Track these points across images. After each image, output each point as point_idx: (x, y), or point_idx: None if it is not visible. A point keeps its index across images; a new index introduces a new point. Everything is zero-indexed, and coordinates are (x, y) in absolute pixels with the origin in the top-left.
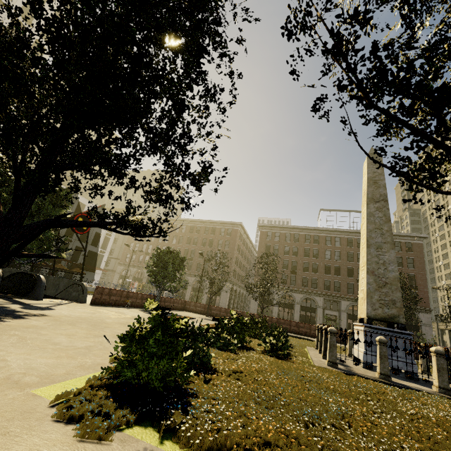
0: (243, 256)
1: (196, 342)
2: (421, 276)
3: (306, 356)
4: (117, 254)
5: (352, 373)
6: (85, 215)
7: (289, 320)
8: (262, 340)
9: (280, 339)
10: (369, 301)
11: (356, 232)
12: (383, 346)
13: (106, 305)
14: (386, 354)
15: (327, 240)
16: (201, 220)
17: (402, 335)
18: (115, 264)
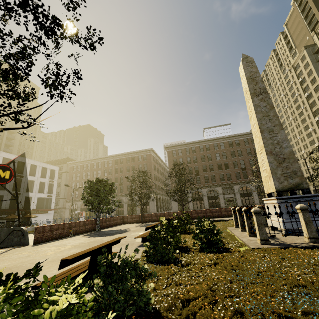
0: (159, 172)
1: (123, 281)
2: None
3: (236, 238)
4: (63, 194)
5: (286, 245)
6: (4, 165)
7: (204, 210)
8: (196, 238)
9: (213, 232)
10: (275, 177)
11: (233, 136)
12: (305, 212)
13: (51, 240)
14: (310, 219)
15: (215, 146)
16: (122, 154)
17: (309, 198)
18: (64, 202)
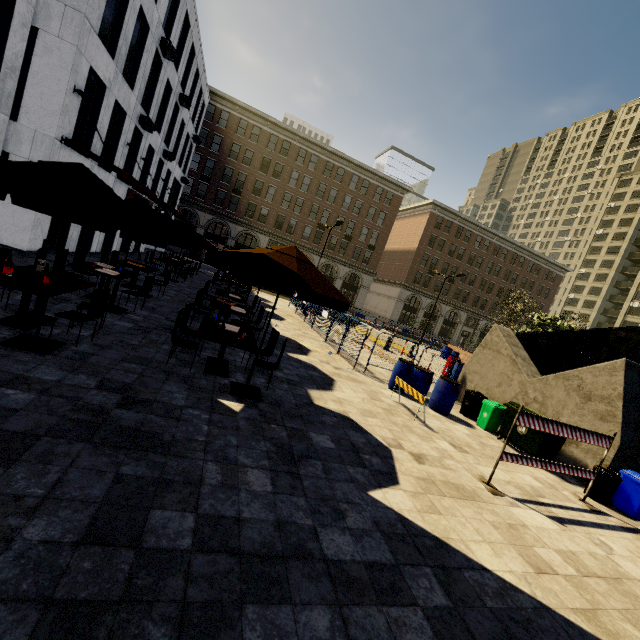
0: None
1: None
2: (547, 307)
3: None
4: None
5: None
6: None
7: None
8: None
9: None
10: None
11: (525, 250)
12: None
13: None
14: None
15: (495, 250)
16: (350, 159)
17: None
18: None
